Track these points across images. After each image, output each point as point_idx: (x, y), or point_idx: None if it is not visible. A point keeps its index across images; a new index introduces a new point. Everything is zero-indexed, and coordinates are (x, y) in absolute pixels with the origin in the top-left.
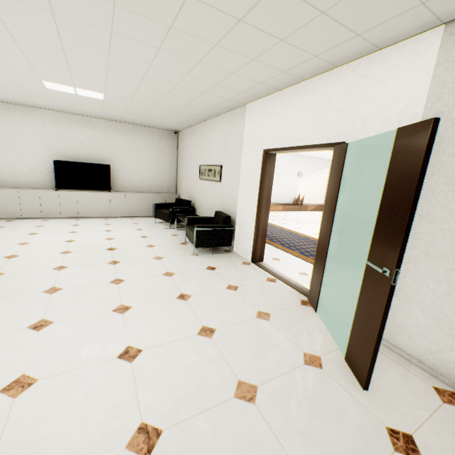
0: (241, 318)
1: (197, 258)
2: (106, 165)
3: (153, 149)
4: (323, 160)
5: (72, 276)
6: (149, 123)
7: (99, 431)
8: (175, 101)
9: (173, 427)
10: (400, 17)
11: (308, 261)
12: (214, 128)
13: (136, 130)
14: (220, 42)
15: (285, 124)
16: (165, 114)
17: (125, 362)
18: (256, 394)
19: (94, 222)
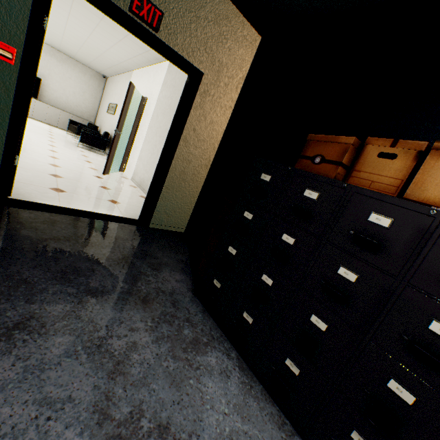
0: (76, 157)
1: (79, 148)
2: (39, 78)
3: (83, 82)
4: None
5: None
6: (82, 61)
7: None
8: (91, 51)
9: None
10: (153, 51)
11: None
12: (121, 80)
13: (71, 62)
14: (95, 29)
15: (140, 85)
16: (90, 58)
17: None
18: (58, 159)
19: None
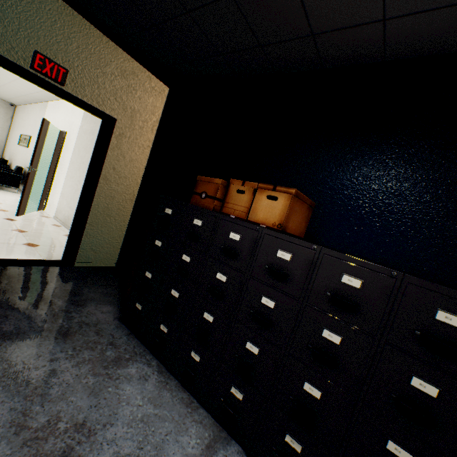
0: None
1: None
2: None
3: None
4: None
5: None
6: None
7: None
8: None
9: None
10: None
11: None
12: (34, 110)
13: None
14: None
15: (57, 118)
16: None
17: None
18: None
19: None
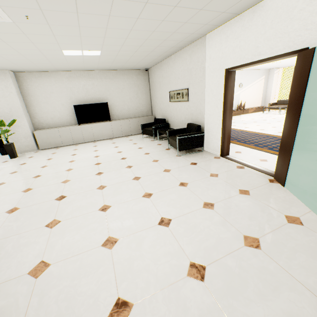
0: (228, 195)
1: (181, 158)
2: (105, 103)
3: (133, 86)
4: (259, 70)
5: (108, 178)
6: (128, 67)
7: (167, 267)
8: (151, 44)
9: (211, 264)
10: None
11: (264, 151)
12: (178, 60)
13: (119, 74)
14: None
15: (245, 43)
16: (141, 57)
17: (164, 227)
18: (259, 243)
19: (105, 142)
